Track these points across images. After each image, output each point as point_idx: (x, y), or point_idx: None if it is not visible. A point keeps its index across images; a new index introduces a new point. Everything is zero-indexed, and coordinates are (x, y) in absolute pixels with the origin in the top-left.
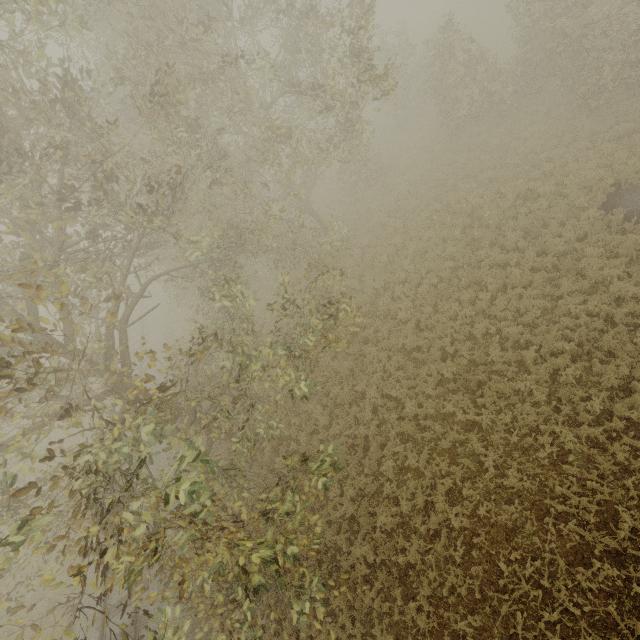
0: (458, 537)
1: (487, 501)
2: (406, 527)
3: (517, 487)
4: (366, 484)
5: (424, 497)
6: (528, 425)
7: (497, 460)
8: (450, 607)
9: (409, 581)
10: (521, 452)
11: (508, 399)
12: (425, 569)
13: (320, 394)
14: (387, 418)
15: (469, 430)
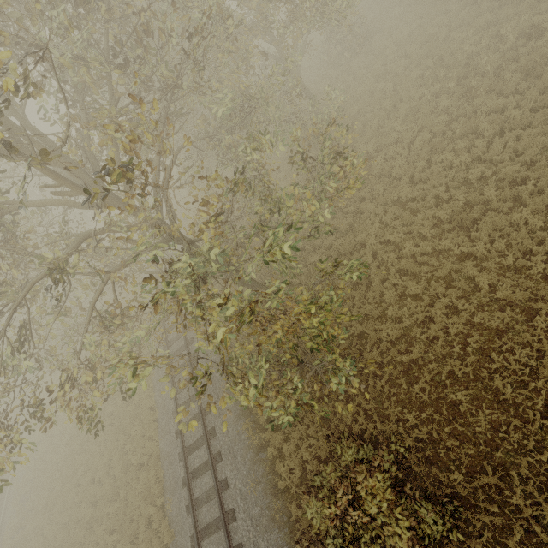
0: (453, 340)
1: (480, 312)
2: (407, 337)
3: (509, 299)
4: (370, 311)
5: (423, 314)
6: (522, 250)
7: (490, 281)
8: (448, 386)
9: (411, 373)
10: (513, 272)
11: (502, 231)
12: (425, 364)
13: (323, 248)
14: (386, 260)
15: (463, 261)
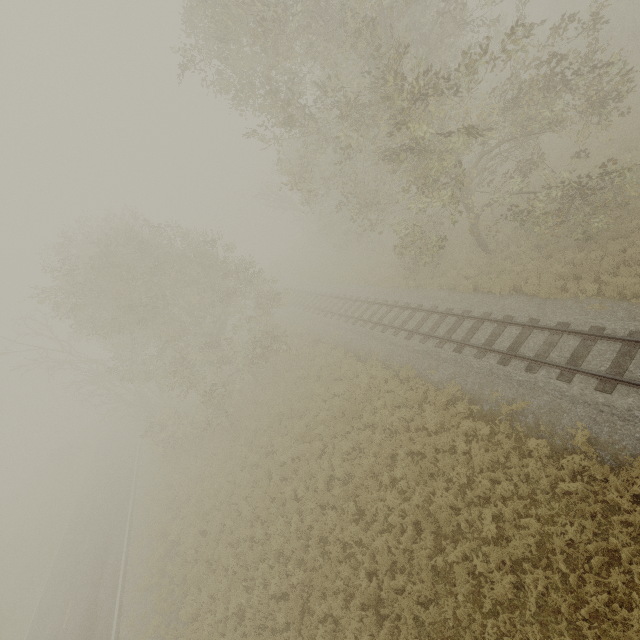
0: None
1: None
2: None
3: None
4: None
5: None
6: None
7: None
8: None
9: None
10: None
11: None
12: None
13: None
14: None
15: None
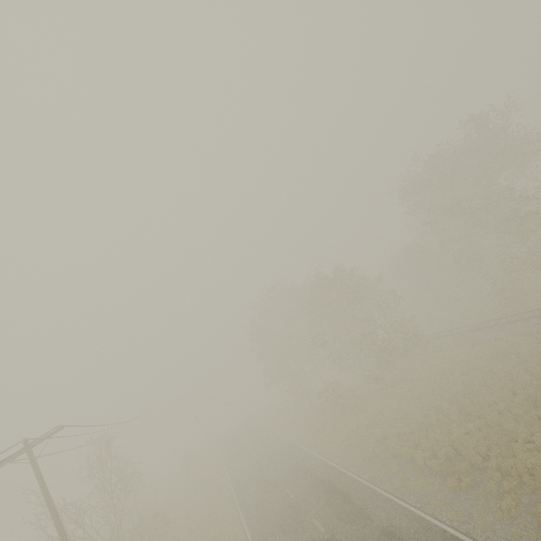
0: None
1: None
2: None
3: None
4: None
5: None
6: None
7: None
8: None
9: None
10: None
11: None
12: None
13: None
14: None
15: None
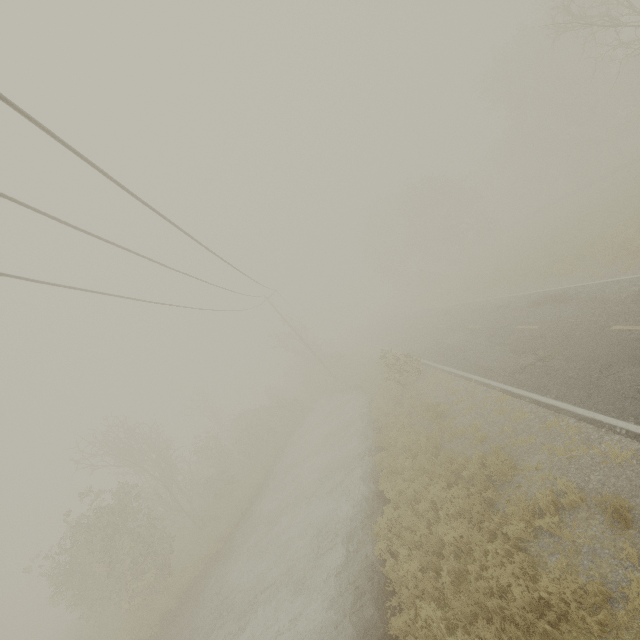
0: None
1: None
2: None
3: None
4: None
5: None
6: None
7: None
8: None
9: None
10: None
11: None
12: None
13: None
14: None
15: None
